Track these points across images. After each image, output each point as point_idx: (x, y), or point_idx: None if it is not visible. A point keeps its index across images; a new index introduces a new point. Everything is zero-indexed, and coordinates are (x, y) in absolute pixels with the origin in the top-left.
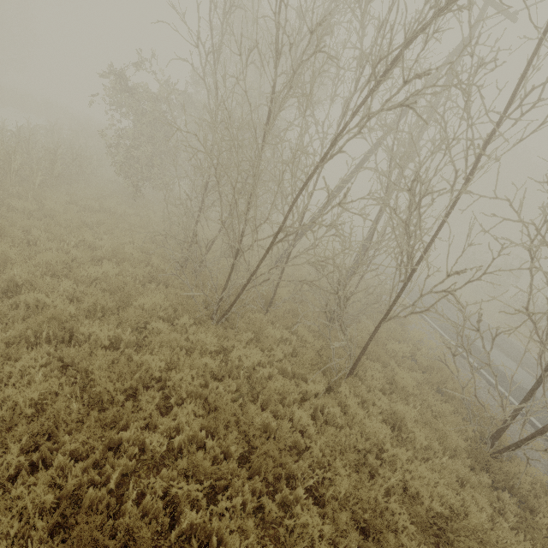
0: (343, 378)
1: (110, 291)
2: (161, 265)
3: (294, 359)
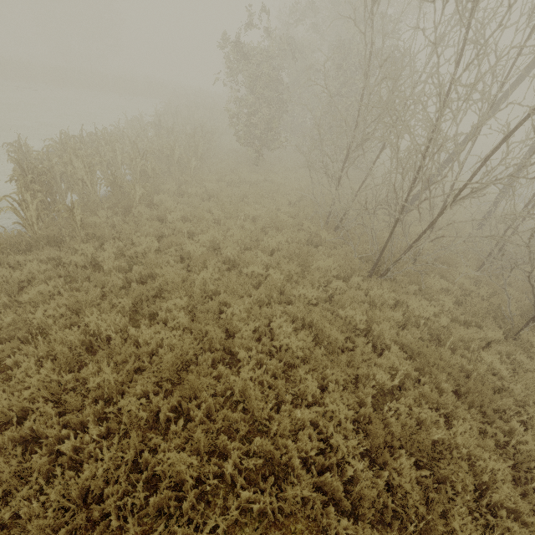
0: (521, 325)
1: (287, 257)
2: (313, 228)
3: (464, 308)
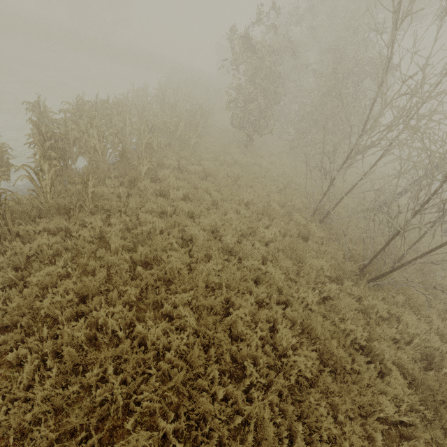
0: None
1: (280, 249)
2: (302, 221)
3: None
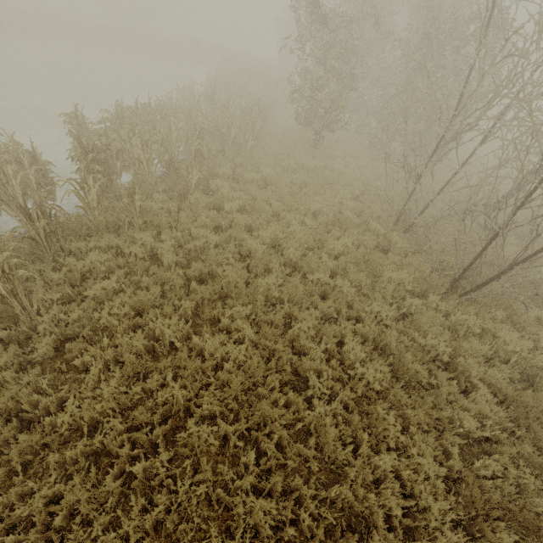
0: None
1: (353, 262)
2: (381, 230)
3: None
